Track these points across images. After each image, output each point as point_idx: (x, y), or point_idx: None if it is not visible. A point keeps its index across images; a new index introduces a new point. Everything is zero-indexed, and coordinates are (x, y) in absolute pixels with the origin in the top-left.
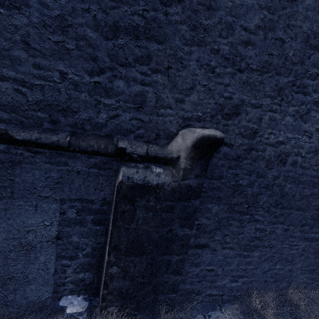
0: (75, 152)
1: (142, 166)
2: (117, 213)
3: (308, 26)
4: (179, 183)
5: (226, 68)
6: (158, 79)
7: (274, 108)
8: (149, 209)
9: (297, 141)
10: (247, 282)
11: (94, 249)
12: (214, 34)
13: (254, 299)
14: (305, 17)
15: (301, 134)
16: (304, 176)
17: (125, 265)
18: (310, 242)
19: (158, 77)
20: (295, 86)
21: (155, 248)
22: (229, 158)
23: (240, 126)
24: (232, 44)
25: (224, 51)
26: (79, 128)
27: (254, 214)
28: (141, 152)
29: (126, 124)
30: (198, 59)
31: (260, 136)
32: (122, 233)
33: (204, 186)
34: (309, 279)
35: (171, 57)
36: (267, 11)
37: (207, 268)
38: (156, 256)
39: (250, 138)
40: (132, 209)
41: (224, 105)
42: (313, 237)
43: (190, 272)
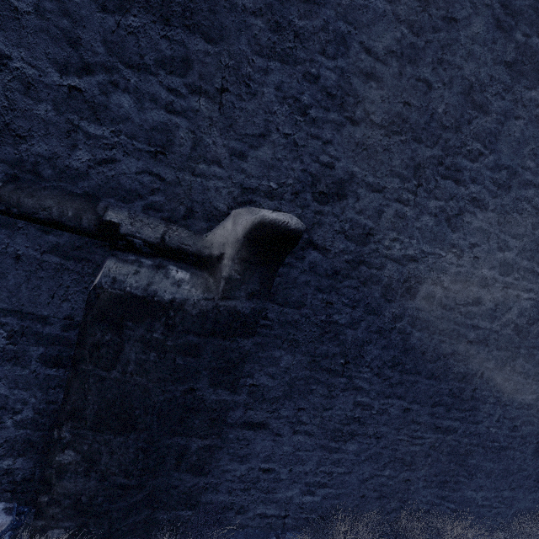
0: (11, 216)
1: (150, 263)
2: (85, 346)
3: (472, 69)
4: (216, 303)
5: (329, 111)
6: (200, 107)
7: (405, 198)
8: (152, 346)
9: (438, 261)
10: (332, 497)
11: (40, 414)
12: (312, 46)
13: (338, 528)
14: (469, 53)
15: (445, 250)
16: (445, 321)
17: (93, 449)
18: (444, 434)
19: (200, 103)
20: (442, 167)
21: (157, 422)
22: (320, 273)
23: (345, 219)
24: (343, 71)
25: (328, 81)
26: (28, 172)
27: (355, 377)
28: (150, 236)
29: (129, 181)
30: (279, 85)
31: (378, 242)
32: (91, 385)
33: (270, 316)
34: (437, 497)
35: (230, 71)
36: (408, 29)
37: (262, 467)
38: (158, 437)
39: (359, 243)
40: (117, 341)
41: (318, 177)
42: (450, 426)
43: (228, 471)
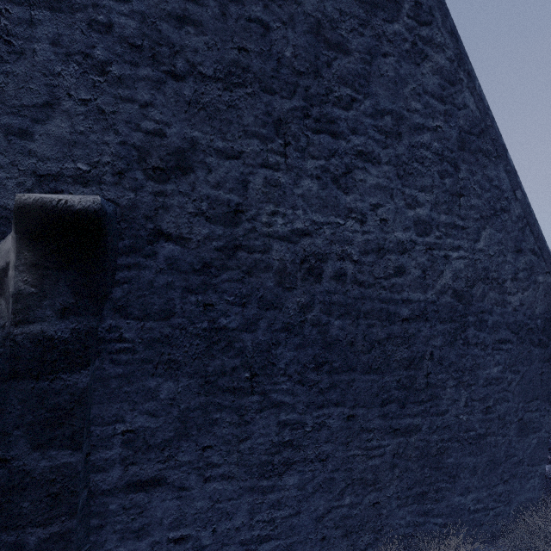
0: None
1: None
2: None
3: (315, 4)
4: (8, 332)
5: (138, 66)
6: None
7: (273, 162)
8: None
9: (338, 230)
10: (282, 550)
11: None
12: None
13: None
14: None
15: (342, 216)
16: (367, 300)
17: None
18: (407, 436)
19: None
20: (310, 119)
21: None
22: (184, 269)
23: (199, 197)
24: (144, 16)
25: (126, 30)
26: None
27: (271, 391)
28: None
29: None
30: (55, 38)
31: (252, 220)
32: None
33: (128, 336)
34: (418, 515)
35: None
36: None
37: (171, 537)
38: None
39: (228, 224)
40: None
41: (146, 150)
42: (411, 425)
43: None
